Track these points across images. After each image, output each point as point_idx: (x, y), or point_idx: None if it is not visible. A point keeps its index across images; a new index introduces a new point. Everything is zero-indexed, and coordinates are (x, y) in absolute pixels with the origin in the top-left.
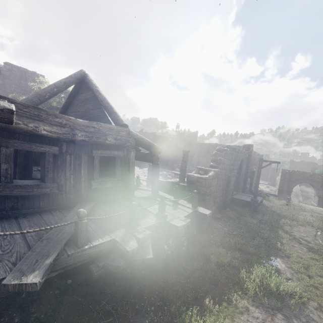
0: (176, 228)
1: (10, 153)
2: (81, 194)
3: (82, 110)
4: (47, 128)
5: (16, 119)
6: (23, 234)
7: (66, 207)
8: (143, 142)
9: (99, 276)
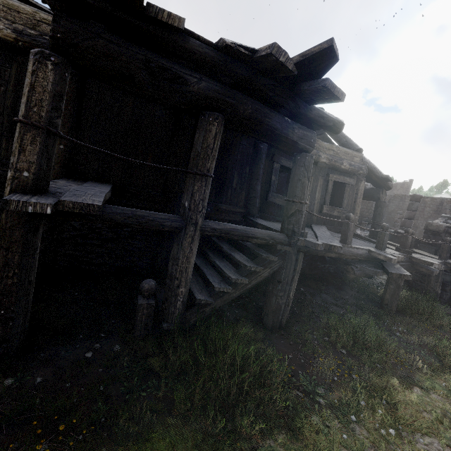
0: (428, 265)
1: (277, 167)
2: (313, 216)
3: None
4: None
5: None
6: None
7: None
8: (374, 172)
9: (356, 276)
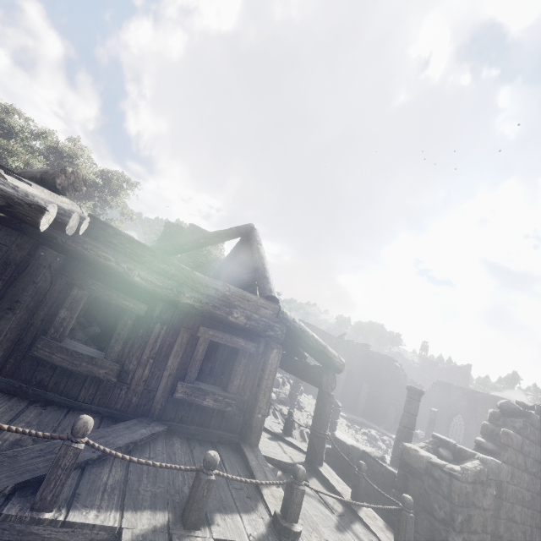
0: None
1: (81, 297)
2: (153, 400)
3: (233, 275)
4: (143, 275)
5: (110, 254)
6: (1, 431)
7: (117, 416)
8: (303, 338)
9: None
